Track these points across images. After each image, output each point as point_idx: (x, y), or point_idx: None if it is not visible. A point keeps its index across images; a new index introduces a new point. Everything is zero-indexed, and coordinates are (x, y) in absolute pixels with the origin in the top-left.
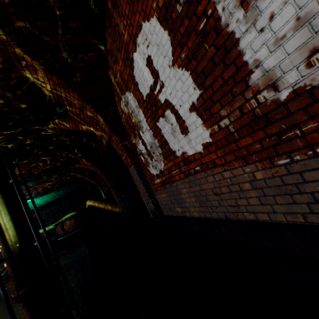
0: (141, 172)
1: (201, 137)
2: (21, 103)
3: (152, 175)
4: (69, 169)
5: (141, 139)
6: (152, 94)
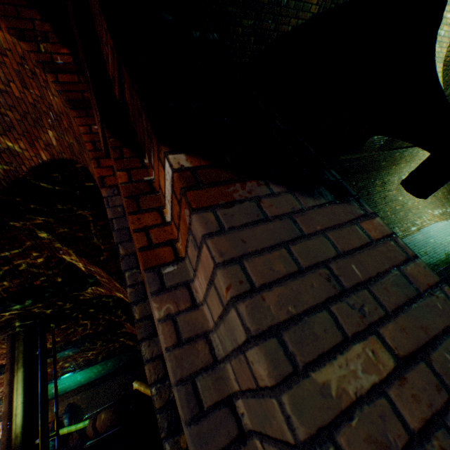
0: None
1: None
2: (57, 278)
3: None
4: (116, 333)
5: None
6: None
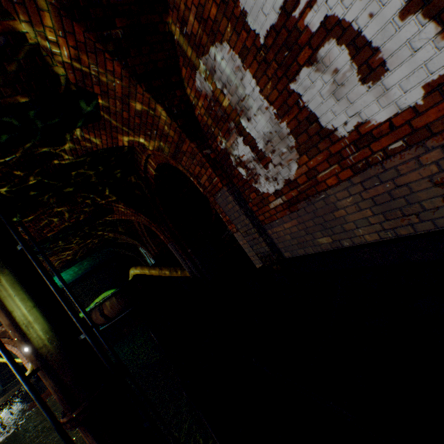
0: (239, 197)
1: (426, 70)
2: (18, 93)
3: (263, 195)
4: (95, 226)
5: (242, 134)
6: (286, 21)
